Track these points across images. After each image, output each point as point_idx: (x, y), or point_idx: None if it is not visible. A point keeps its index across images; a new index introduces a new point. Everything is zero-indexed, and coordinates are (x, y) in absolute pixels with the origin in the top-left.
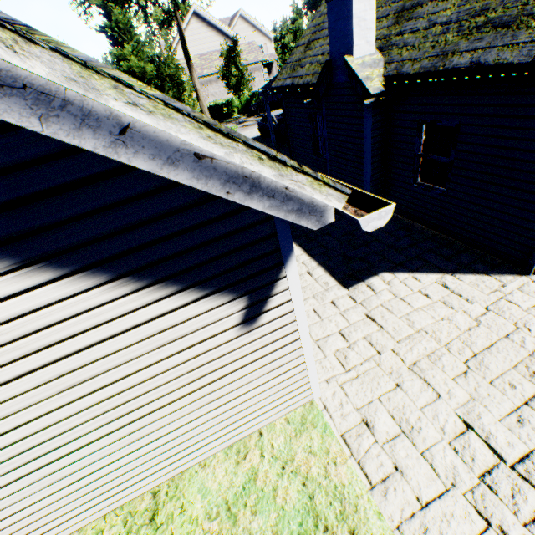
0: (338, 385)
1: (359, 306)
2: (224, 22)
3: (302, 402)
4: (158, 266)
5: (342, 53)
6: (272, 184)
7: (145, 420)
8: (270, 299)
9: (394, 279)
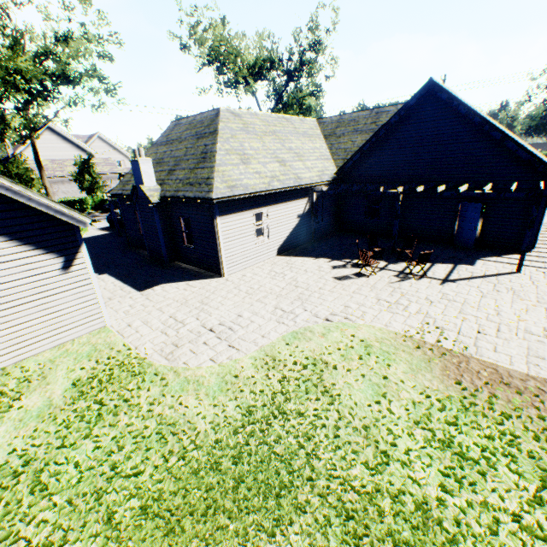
0: (122, 320)
1: (144, 296)
2: (82, 137)
3: (100, 326)
4: (29, 238)
5: (140, 183)
6: (69, 214)
7: (9, 312)
8: (76, 260)
9: (167, 285)
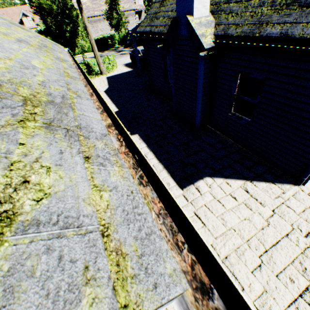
0: None
1: (189, 205)
2: None
3: None
4: None
5: (185, 12)
6: None
7: None
8: None
9: (213, 183)
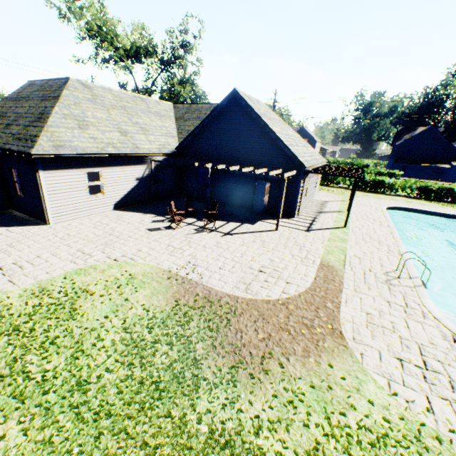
0: None
1: None
2: None
3: None
4: None
5: None
6: None
7: None
8: None
9: None
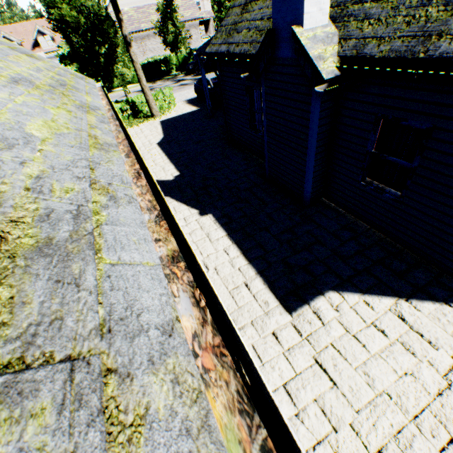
0: None
1: (305, 343)
2: None
3: None
4: None
5: (288, 21)
6: None
7: None
8: None
9: (342, 303)
